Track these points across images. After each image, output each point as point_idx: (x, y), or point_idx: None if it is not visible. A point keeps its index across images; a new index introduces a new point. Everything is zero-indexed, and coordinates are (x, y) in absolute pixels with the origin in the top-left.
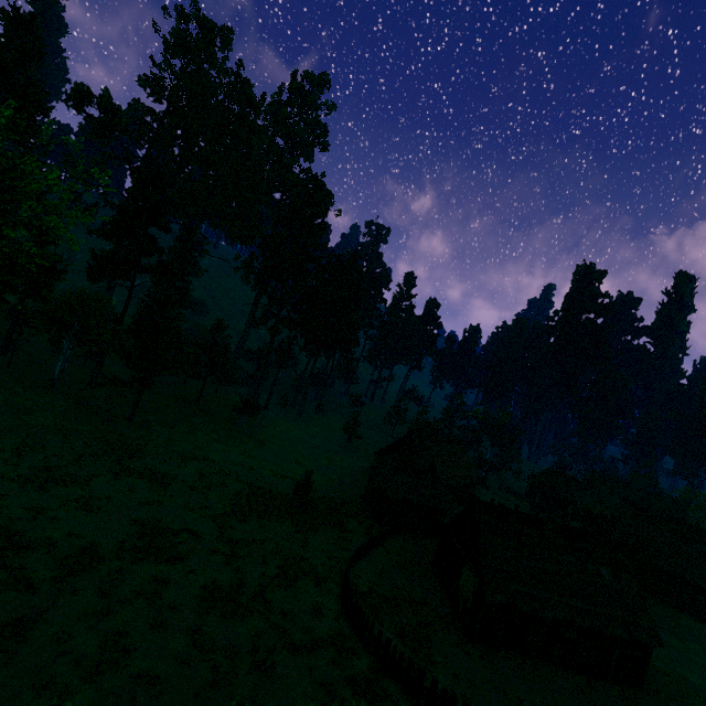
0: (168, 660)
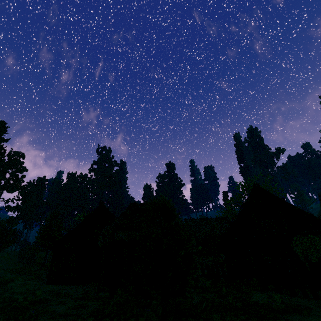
0: None
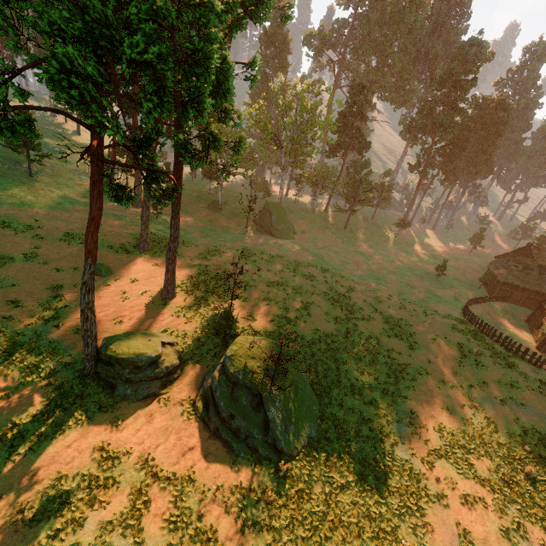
0: (394, 307)
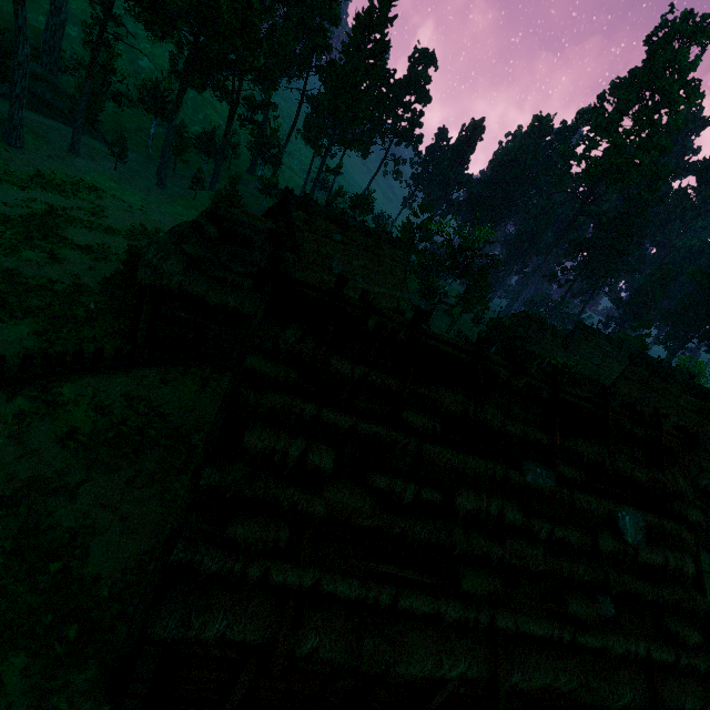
0: None
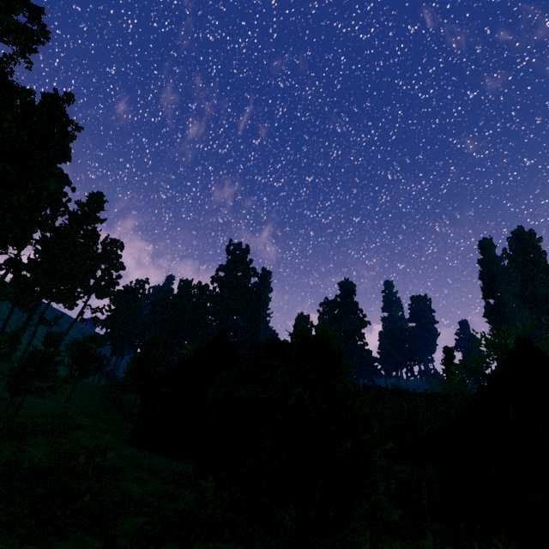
0: None
